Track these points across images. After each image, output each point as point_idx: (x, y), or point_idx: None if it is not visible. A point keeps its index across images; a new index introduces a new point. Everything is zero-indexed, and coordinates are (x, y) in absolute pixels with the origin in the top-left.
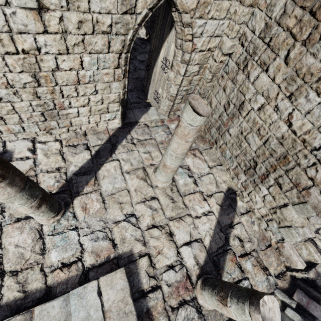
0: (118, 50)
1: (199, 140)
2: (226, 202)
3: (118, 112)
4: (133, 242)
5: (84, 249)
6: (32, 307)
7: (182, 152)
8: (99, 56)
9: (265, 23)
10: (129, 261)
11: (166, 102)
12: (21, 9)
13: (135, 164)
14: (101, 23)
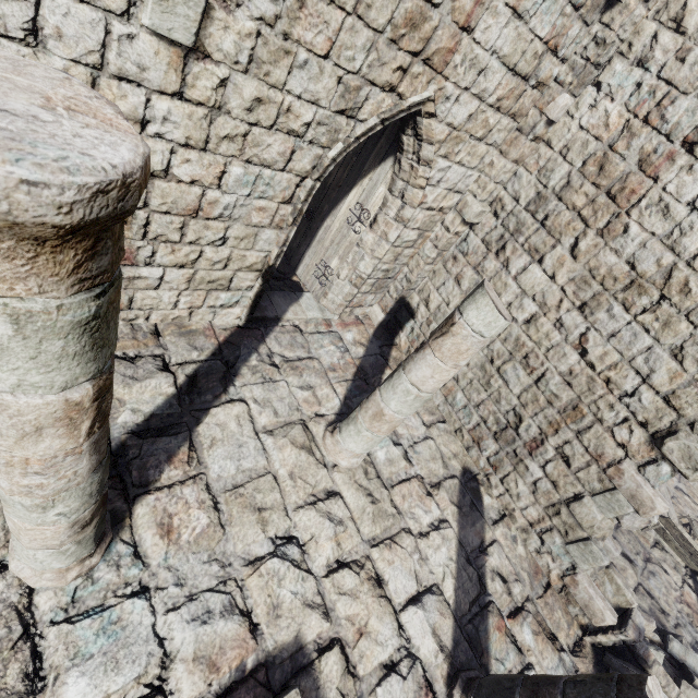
0: (302, 170)
1: None
2: (466, 499)
3: (248, 292)
4: (301, 611)
5: (171, 653)
6: None
7: (435, 386)
8: (263, 173)
9: (537, 191)
10: (296, 668)
11: (345, 287)
12: (150, 36)
13: (283, 413)
14: (294, 115)
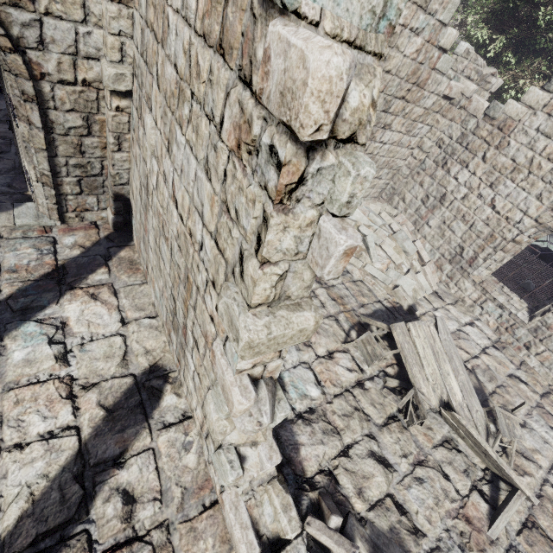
0: None
1: (122, 267)
2: (130, 400)
3: None
4: None
5: None
6: None
7: None
8: None
9: (141, 28)
10: None
11: (41, 188)
12: None
13: None
14: None
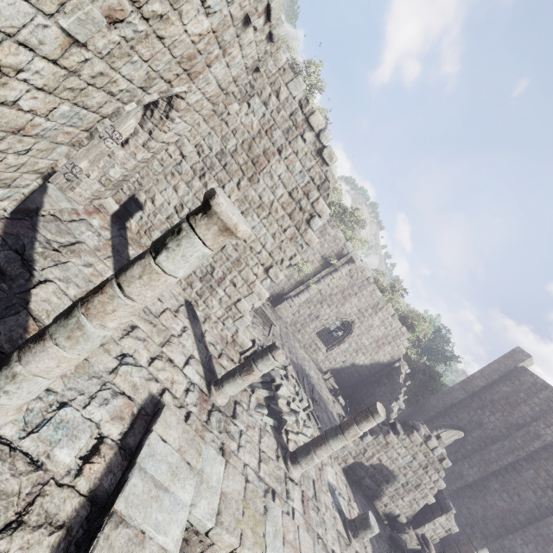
0: (105, 113)
1: (136, 245)
2: (191, 315)
3: (23, 189)
4: (147, 383)
5: (100, 422)
6: (98, 522)
7: None
8: (81, 111)
9: (221, 149)
10: (155, 404)
11: (95, 185)
12: (58, 29)
13: (83, 285)
14: (117, 84)
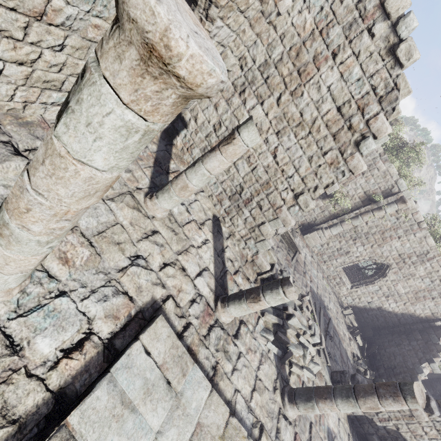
0: None
1: (178, 160)
2: (215, 229)
3: None
4: (152, 287)
5: (92, 317)
6: (51, 428)
7: (218, 172)
8: None
9: (265, 59)
10: (155, 309)
11: None
12: None
13: (117, 187)
14: None
